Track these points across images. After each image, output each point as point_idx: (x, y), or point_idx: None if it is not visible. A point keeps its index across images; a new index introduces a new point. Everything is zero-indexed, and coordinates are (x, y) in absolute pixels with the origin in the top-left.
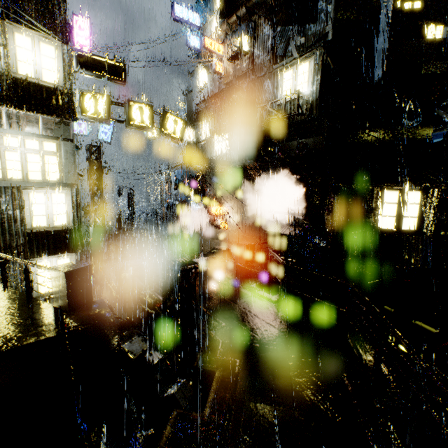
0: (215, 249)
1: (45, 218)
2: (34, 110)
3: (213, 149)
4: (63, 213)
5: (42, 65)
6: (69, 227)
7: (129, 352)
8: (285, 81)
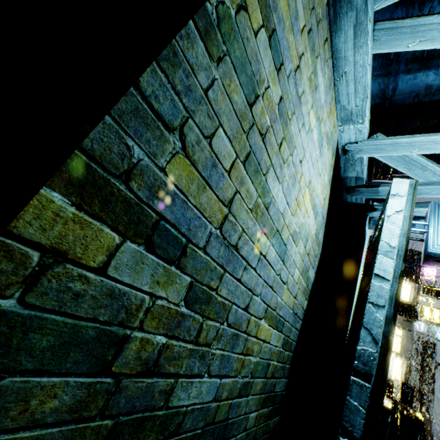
0: None
1: None
2: None
3: None
4: (398, 373)
5: (402, 292)
6: None
7: None
8: None
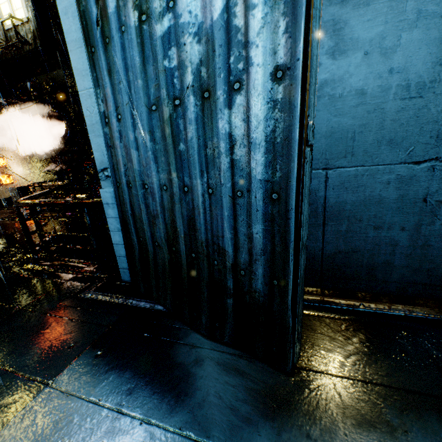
0: None
1: None
2: None
3: None
4: None
5: None
6: None
7: None
8: (2, 4)
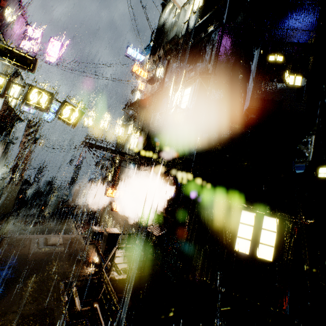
0: (91, 229)
1: None
2: None
3: (129, 143)
4: None
5: None
6: None
7: None
8: (175, 99)
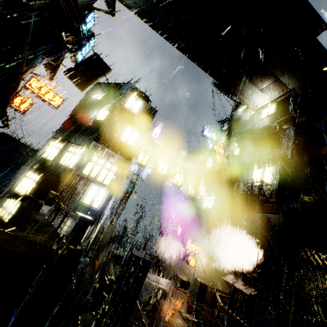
0: (177, 276)
1: (90, 200)
2: (117, 152)
3: (202, 203)
4: (100, 201)
5: (130, 138)
6: (97, 210)
7: (75, 289)
8: (256, 174)
